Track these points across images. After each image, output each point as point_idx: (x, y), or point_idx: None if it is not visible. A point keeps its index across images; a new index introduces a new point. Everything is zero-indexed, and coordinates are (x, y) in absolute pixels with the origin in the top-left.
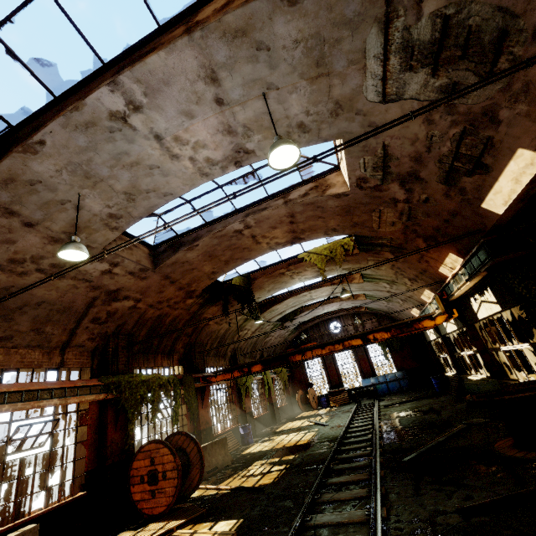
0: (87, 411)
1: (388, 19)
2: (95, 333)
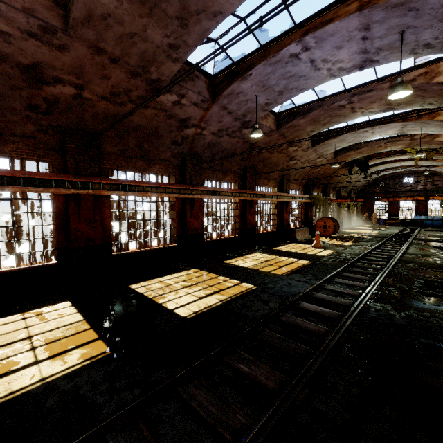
0: (302, 204)
1: None
2: (306, 179)
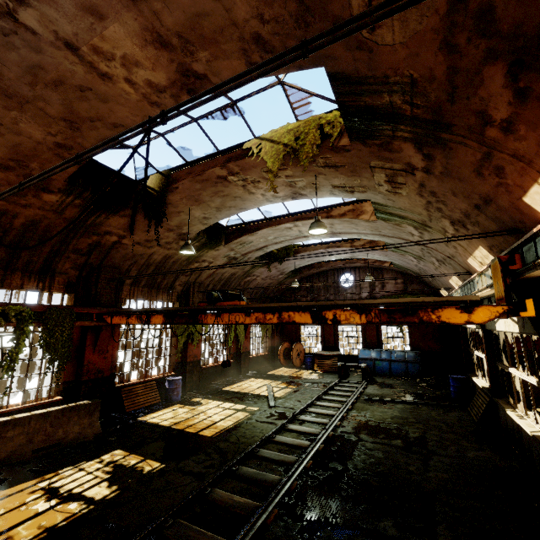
0: None
1: None
2: None
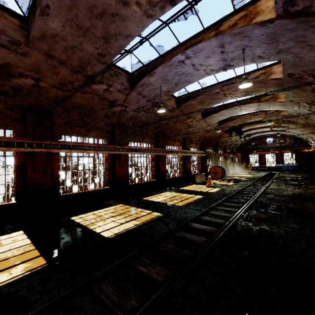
0: (200, 158)
1: (299, 106)
2: (201, 140)
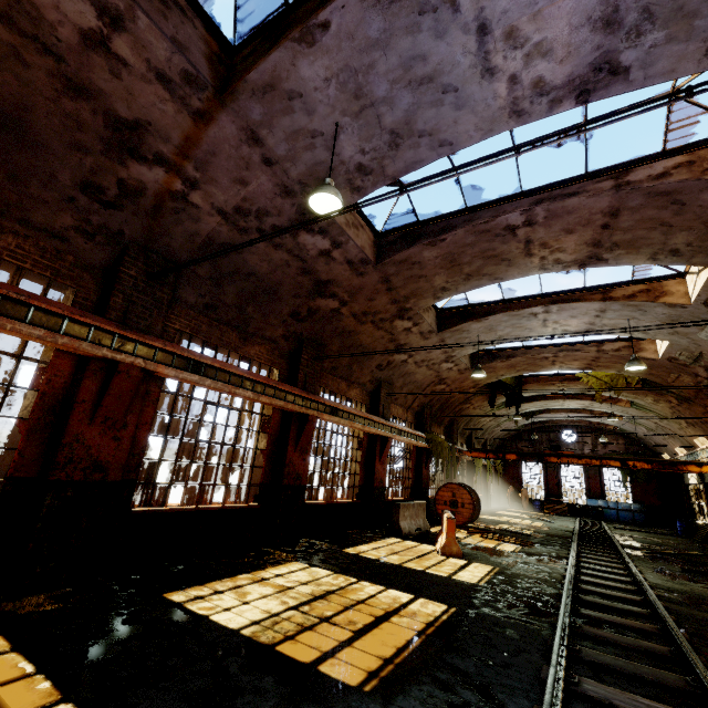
0: (411, 451)
1: None
2: (420, 402)
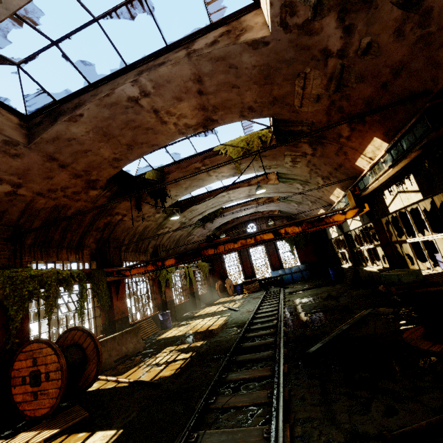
0: None
1: None
2: None
